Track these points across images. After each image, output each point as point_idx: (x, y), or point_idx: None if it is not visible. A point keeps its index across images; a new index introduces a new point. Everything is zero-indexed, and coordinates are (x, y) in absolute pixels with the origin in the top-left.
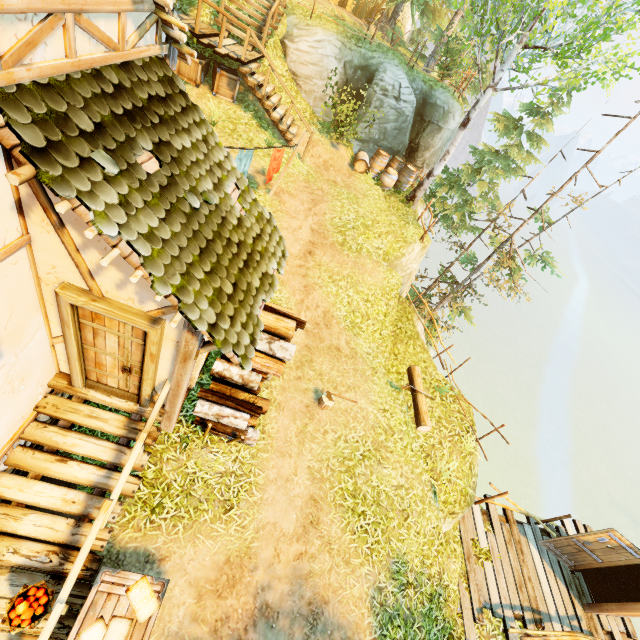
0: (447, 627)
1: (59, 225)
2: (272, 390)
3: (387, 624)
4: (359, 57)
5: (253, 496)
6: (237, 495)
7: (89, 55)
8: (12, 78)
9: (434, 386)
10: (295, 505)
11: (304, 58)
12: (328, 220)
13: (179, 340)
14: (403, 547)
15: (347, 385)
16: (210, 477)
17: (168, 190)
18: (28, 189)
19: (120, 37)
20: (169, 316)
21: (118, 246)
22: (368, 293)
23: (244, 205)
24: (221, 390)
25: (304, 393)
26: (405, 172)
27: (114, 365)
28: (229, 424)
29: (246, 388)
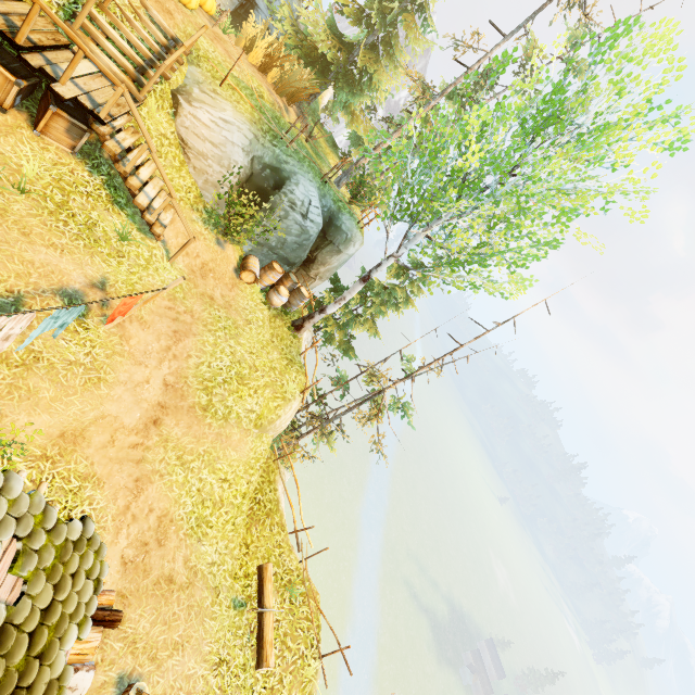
0: None
1: None
2: None
3: None
4: (272, 156)
5: None
6: None
7: None
8: None
9: (285, 582)
10: None
11: (202, 130)
12: (192, 368)
13: None
14: None
15: (173, 643)
16: None
17: None
18: None
19: None
20: None
21: None
22: (228, 470)
23: (24, 571)
24: None
25: (98, 694)
26: (297, 295)
27: None
28: None
29: None
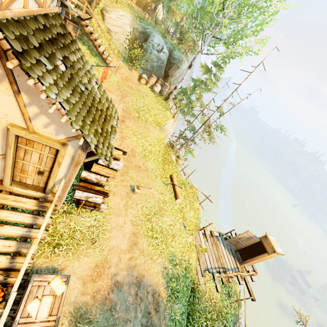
0: (192, 280)
1: (17, 92)
2: (110, 186)
3: (169, 281)
4: (141, 27)
5: (106, 235)
6: (98, 236)
7: (32, 8)
8: (4, 15)
9: (181, 183)
10: (126, 237)
11: (114, 22)
12: (130, 105)
13: (74, 155)
14: (174, 249)
15: (145, 183)
16: (83, 229)
17: (71, 80)
18: (2, 71)
19: (44, 1)
20: (71, 142)
21: (56, 104)
22: (151, 141)
23: (100, 92)
24: (86, 186)
25: (125, 187)
26: (164, 86)
27: (33, 171)
28: (92, 201)
29: (98, 185)
